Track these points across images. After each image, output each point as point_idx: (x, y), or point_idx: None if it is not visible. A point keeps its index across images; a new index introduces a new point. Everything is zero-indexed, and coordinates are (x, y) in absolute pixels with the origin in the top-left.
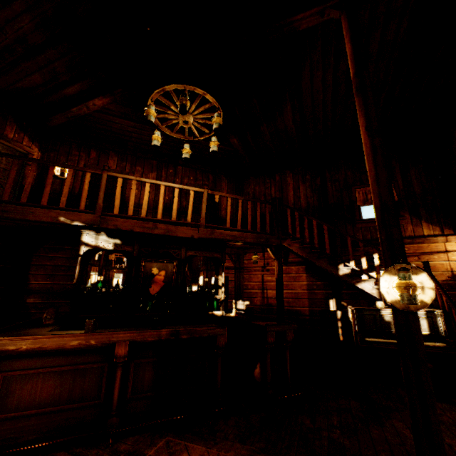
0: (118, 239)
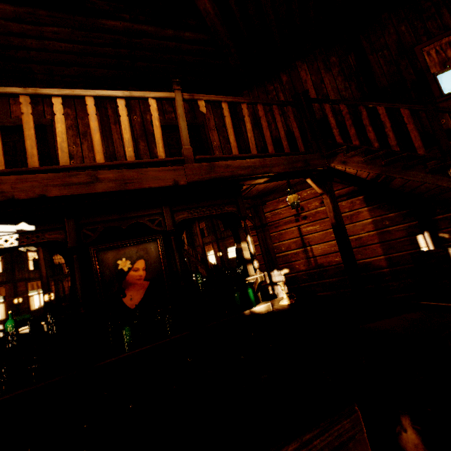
0: (25, 223)
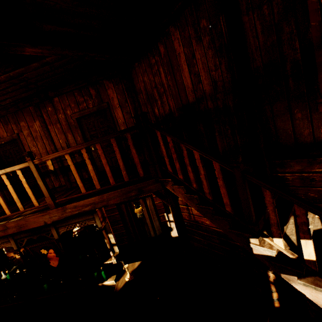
0: None
